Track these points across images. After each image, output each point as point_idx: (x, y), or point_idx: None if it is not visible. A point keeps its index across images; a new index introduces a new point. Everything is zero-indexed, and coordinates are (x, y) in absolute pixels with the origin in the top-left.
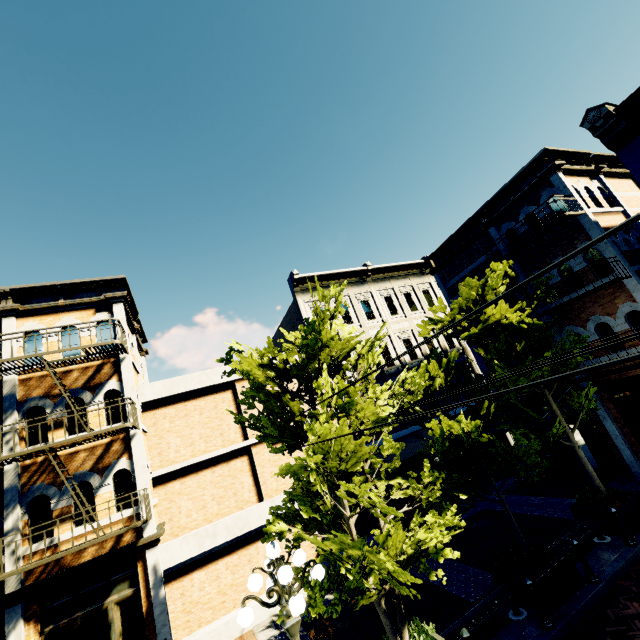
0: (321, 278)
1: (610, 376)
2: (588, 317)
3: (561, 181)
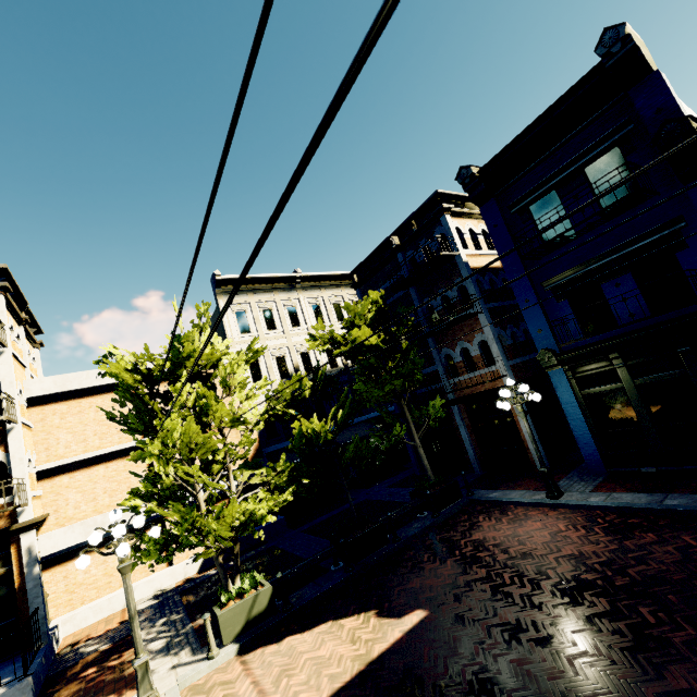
0: (246, 281)
1: (467, 391)
2: (457, 342)
3: (447, 222)
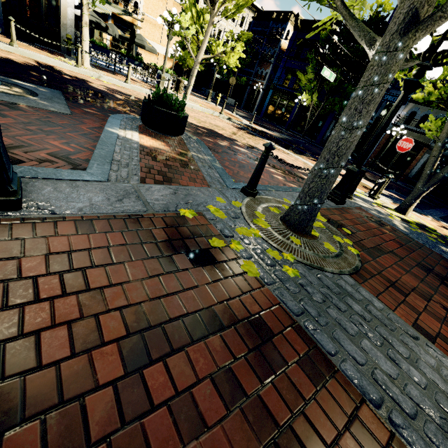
0: None
1: (254, 84)
2: (263, 68)
3: (287, 26)
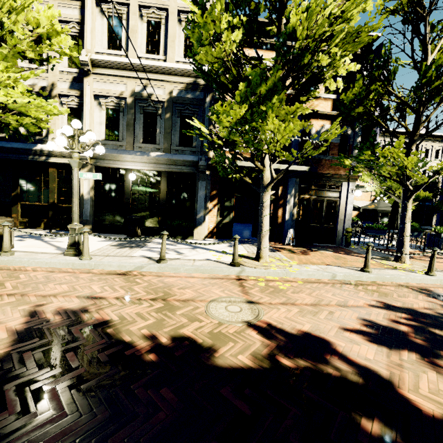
0: None
1: None
2: None
3: None
